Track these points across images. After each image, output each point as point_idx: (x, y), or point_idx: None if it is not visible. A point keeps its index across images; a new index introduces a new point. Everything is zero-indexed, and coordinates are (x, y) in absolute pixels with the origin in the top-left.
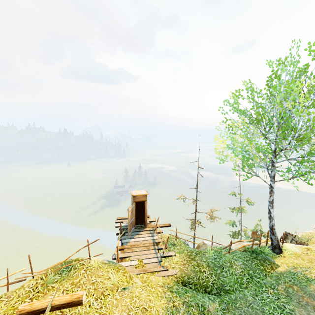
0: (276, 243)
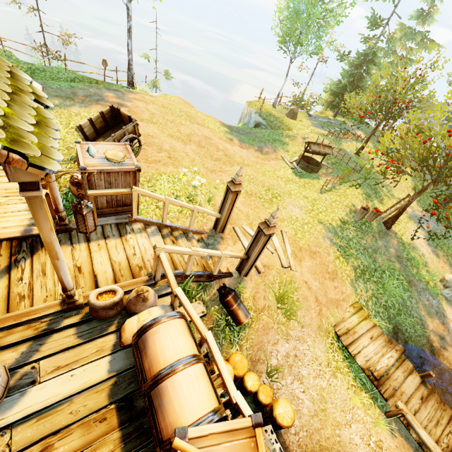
0: (131, 80)
